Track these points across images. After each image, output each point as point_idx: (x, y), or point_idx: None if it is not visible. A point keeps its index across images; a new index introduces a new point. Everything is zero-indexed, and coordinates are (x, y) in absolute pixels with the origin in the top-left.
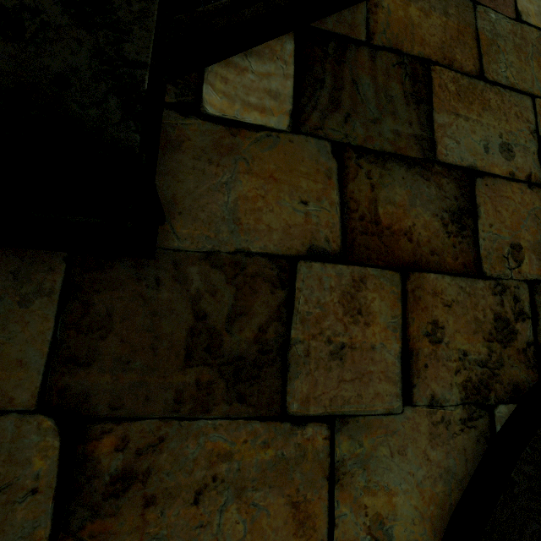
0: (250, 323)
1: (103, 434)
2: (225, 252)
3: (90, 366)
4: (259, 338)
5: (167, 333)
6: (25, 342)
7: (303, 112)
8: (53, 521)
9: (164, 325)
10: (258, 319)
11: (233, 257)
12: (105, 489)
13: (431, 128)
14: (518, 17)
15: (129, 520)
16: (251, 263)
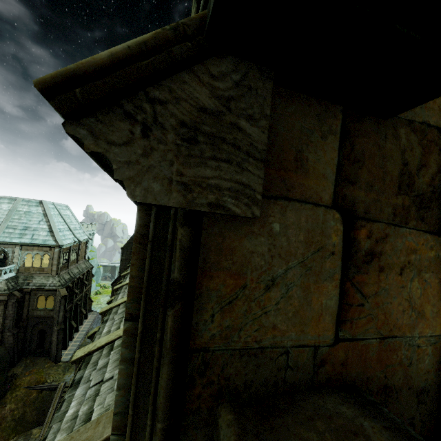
0: (427, 172)
1: (361, 227)
2: (417, 121)
3: (354, 185)
4: (431, 183)
5: (389, 171)
6: (325, 164)
7: None
8: (341, 271)
9: (388, 166)
10: (431, 171)
11: (421, 126)
12: (362, 258)
13: None
14: None
15: (373, 277)
16: (429, 132)
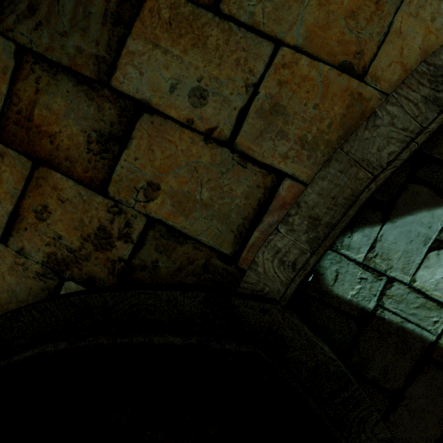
0: None
1: None
2: None
3: None
4: None
5: None
6: None
7: (3, 13)
8: None
9: None
10: None
11: None
12: None
13: (118, 53)
14: None
15: None
16: None
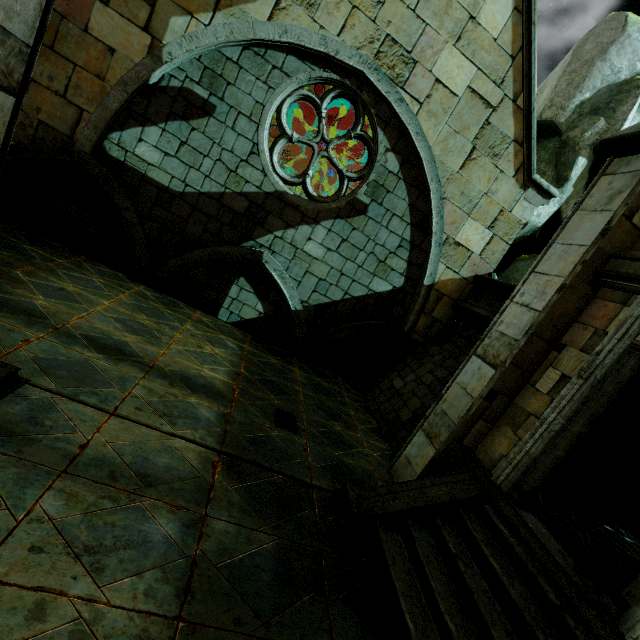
0: None
1: None
2: None
3: None
4: None
5: None
6: None
7: None
8: None
9: None
10: None
11: None
12: None
13: None
14: (86, 30)
15: None
16: None
